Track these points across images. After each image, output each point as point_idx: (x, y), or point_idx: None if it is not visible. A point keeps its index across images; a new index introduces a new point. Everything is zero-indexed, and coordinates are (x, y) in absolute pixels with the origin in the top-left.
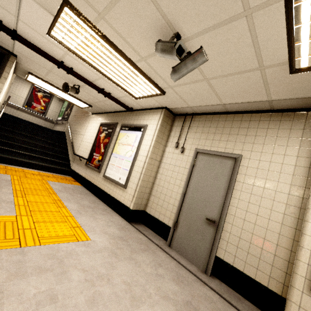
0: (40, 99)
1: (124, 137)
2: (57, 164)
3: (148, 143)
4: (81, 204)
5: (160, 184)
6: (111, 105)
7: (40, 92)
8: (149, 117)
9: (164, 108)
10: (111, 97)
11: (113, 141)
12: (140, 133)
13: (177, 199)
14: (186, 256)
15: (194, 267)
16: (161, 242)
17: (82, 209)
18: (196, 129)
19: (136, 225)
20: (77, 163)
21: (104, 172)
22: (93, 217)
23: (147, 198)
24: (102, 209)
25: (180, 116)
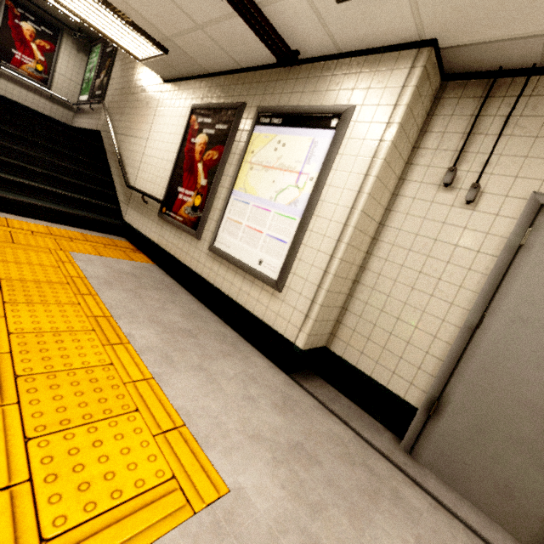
0: (29, 41)
1: (268, 147)
2: (91, 210)
3: (358, 165)
4: (165, 323)
5: (380, 287)
6: (227, 44)
7: (27, 19)
8: (363, 80)
9: (428, 45)
10: (241, 1)
11: (233, 157)
12: (328, 135)
13: (440, 339)
14: (471, 494)
15: (505, 535)
16: (385, 440)
17: (171, 344)
18: (538, 127)
19: (308, 383)
20: (139, 209)
21: (213, 240)
22: (205, 371)
23: (336, 319)
24: (217, 336)
25: (466, 80)
